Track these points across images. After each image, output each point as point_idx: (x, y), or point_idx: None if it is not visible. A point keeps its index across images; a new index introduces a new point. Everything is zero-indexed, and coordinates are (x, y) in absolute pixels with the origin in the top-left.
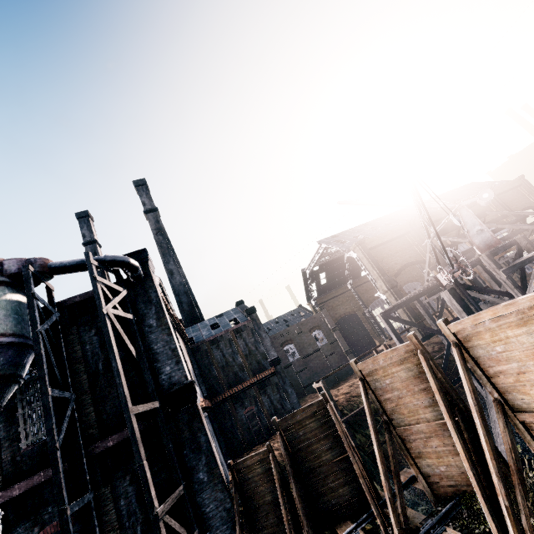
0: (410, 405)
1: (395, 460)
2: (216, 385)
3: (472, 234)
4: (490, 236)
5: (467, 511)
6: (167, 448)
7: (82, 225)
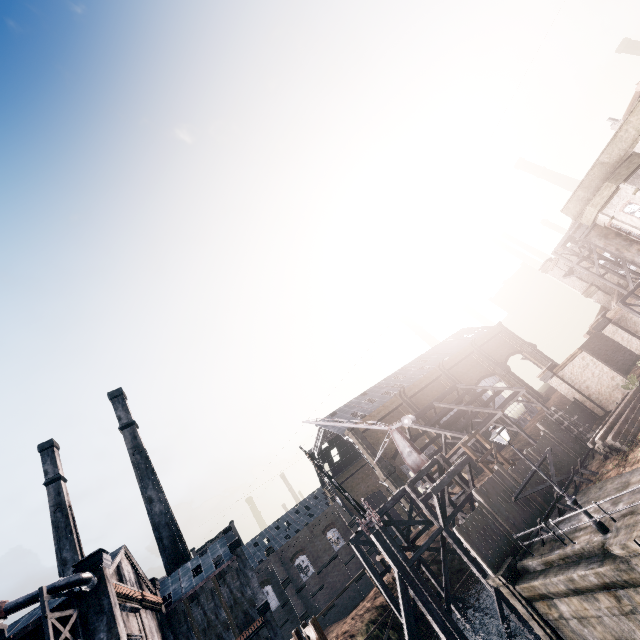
0: None
1: None
2: None
3: (405, 455)
4: (417, 457)
5: None
6: None
7: (44, 459)
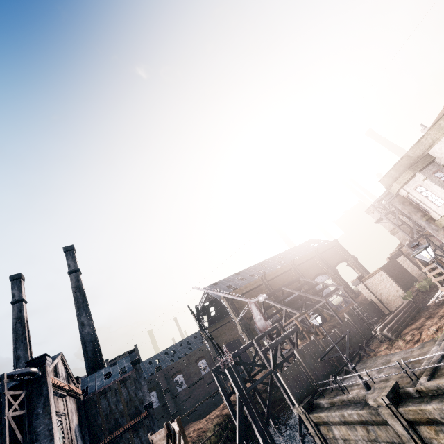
0: None
1: None
2: (99, 432)
3: (256, 320)
4: (264, 322)
5: None
6: None
7: (13, 286)
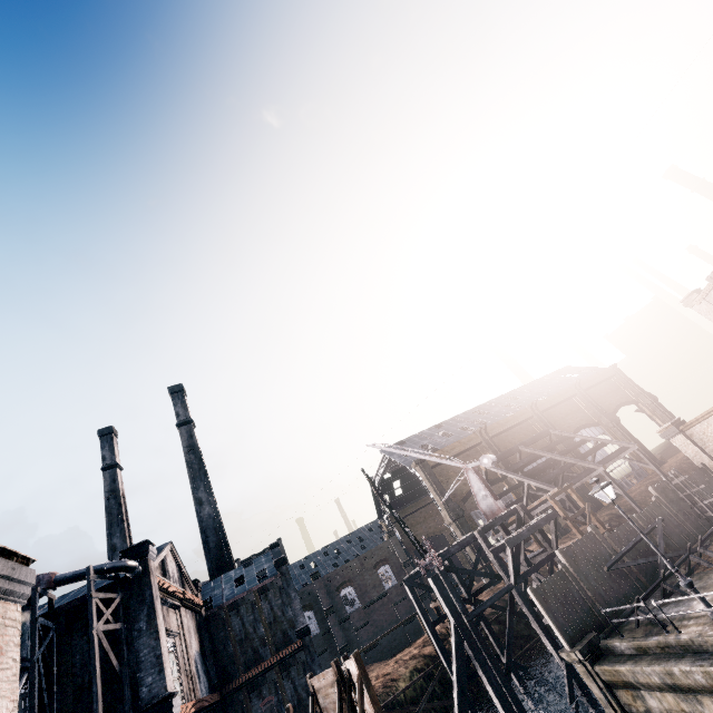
0: None
1: None
2: (231, 666)
3: (479, 498)
4: (493, 503)
5: None
6: None
7: (103, 445)
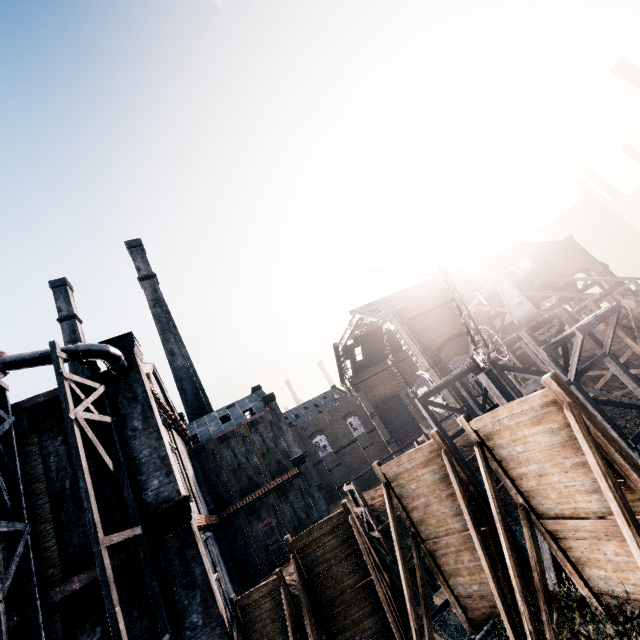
0: (438, 514)
1: (424, 582)
2: (226, 493)
3: (512, 306)
4: (530, 309)
5: (501, 637)
6: (150, 586)
7: (57, 296)
